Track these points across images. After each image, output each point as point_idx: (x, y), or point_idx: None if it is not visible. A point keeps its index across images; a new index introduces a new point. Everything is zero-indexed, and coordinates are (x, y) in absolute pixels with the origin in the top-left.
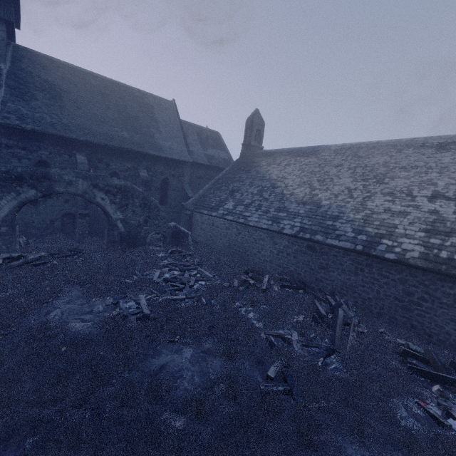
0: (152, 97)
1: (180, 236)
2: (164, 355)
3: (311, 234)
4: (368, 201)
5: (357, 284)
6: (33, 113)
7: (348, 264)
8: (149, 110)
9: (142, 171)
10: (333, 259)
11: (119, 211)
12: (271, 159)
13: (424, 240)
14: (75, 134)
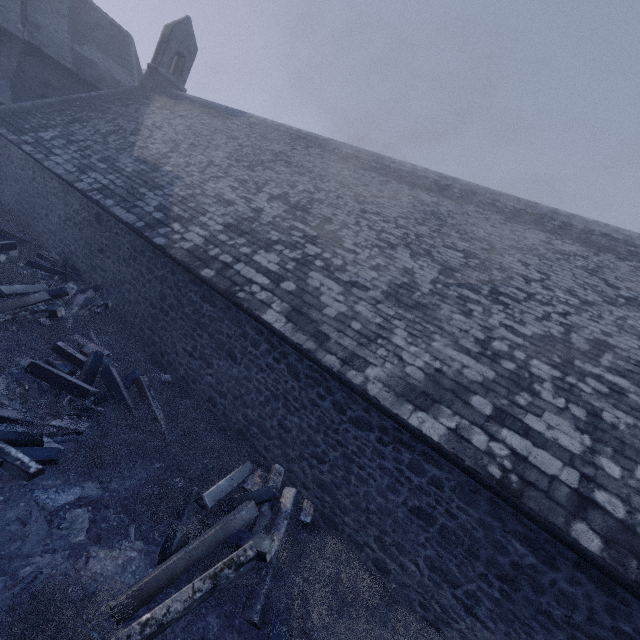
0: None
1: None
2: None
3: (105, 196)
4: (212, 182)
5: (125, 280)
6: None
7: (125, 249)
8: None
9: None
10: (114, 239)
11: None
12: (172, 103)
13: (214, 234)
14: None
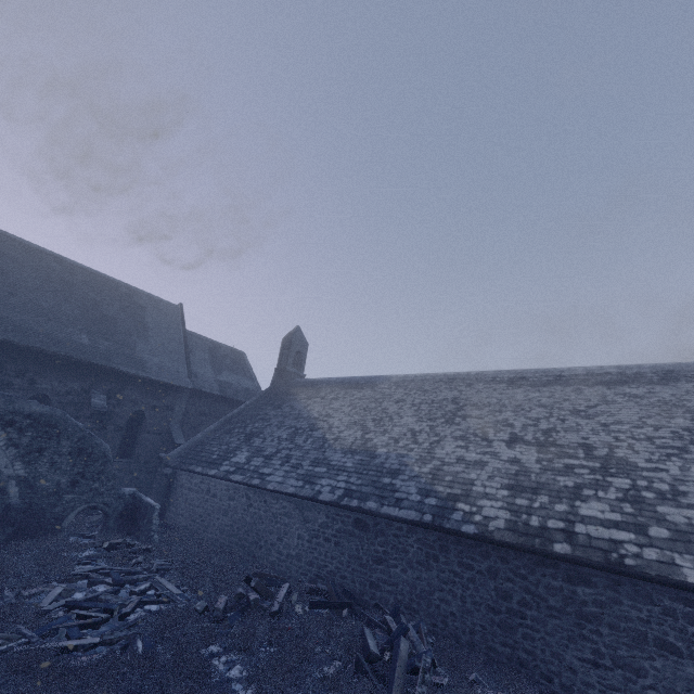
0: (148, 297)
1: (139, 513)
2: None
3: (361, 500)
4: (437, 448)
5: (432, 587)
6: None
7: (415, 550)
8: (137, 311)
9: (97, 396)
10: (393, 542)
11: (21, 461)
12: (313, 390)
13: (508, 501)
14: None
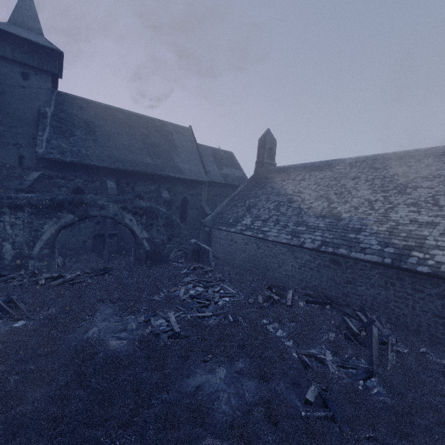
0: (172, 126)
1: (201, 252)
2: (199, 375)
3: (334, 248)
4: (391, 213)
5: (388, 299)
6: (71, 147)
7: (376, 278)
8: (169, 137)
9: (163, 192)
10: (359, 273)
11: (145, 230)
12: (285, 174)
13: None
14: (106, 163)
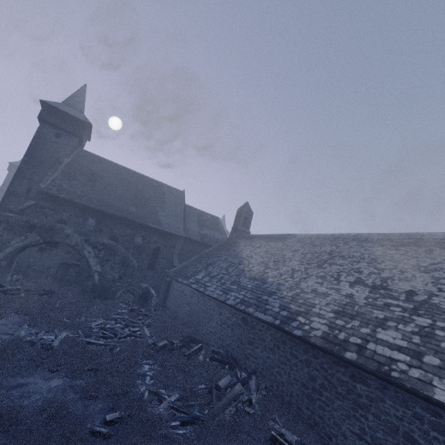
0: (167, 187)
1: (148, 297)
2: (33, 378)
3: (246, 306)
4: (303, 282)
5: (274, 364)
6: (70, 188)
7: (268, 340)
8: (161, 195)
9: (138, 238)
10: (258, 334)
11: (99, 264)
12: (249, 241)
13: (331, 320)
14: (94, 204)
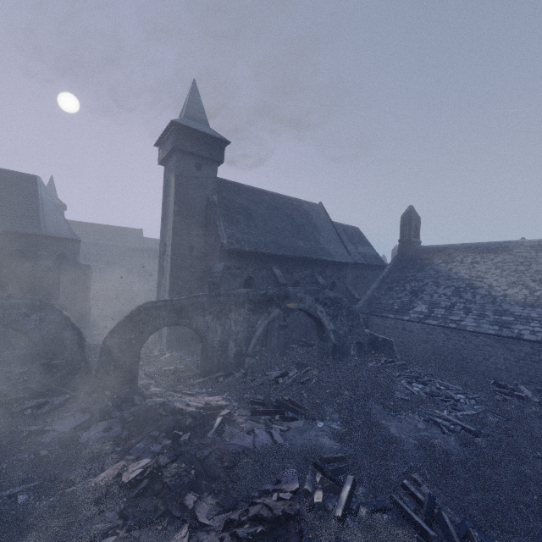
0: (306, 204)
1: (378, 343)
2: None
3: None
4: None
5: None
6: (242, 235)
7: None
8: (308, 216)
9: (318, 277)
10: None
11: (331, 322)
12: (445, 256)
13: None
14: (273, 250)
